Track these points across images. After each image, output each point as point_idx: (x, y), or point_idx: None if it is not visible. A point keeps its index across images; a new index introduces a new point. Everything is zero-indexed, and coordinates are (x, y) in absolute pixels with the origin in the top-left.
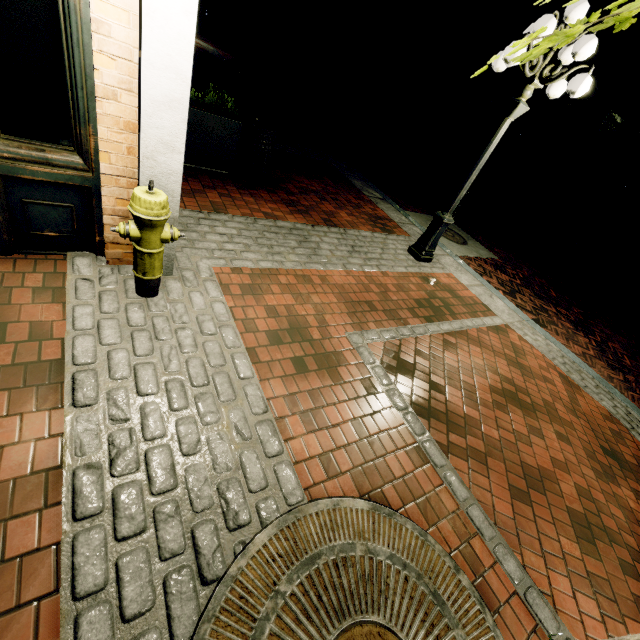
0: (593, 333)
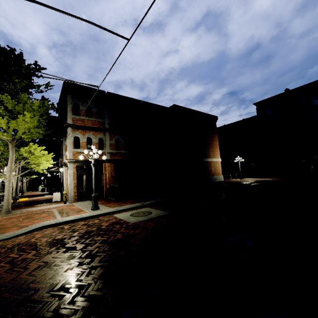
0: (48, 246)
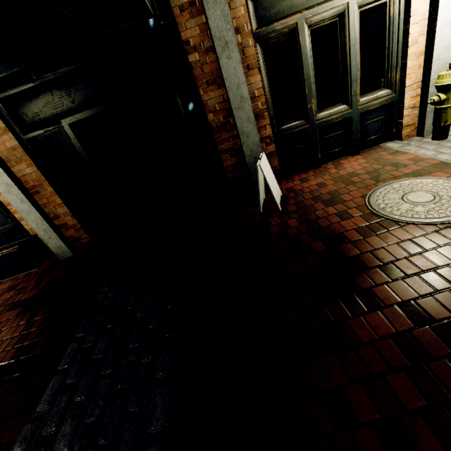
0: None
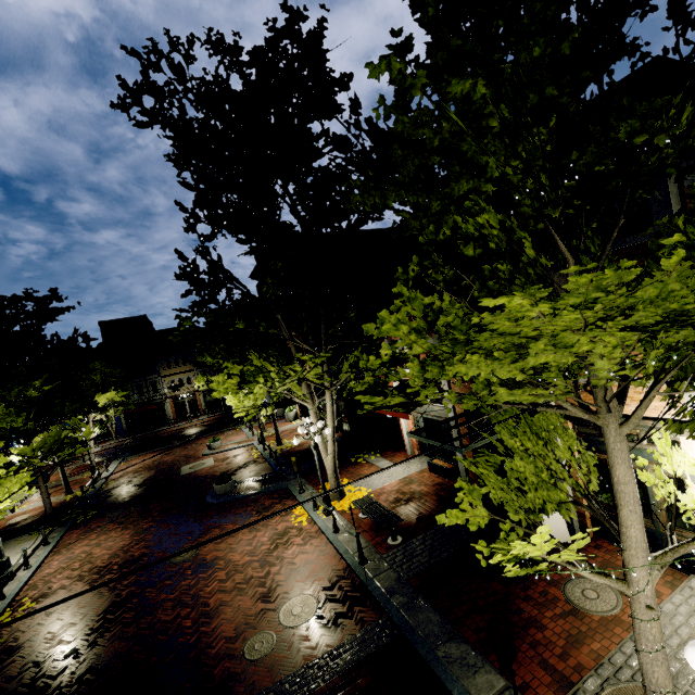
0: None
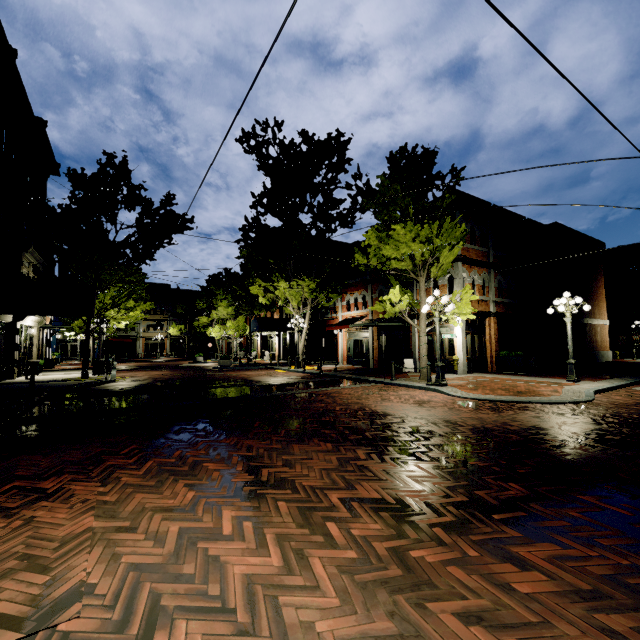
0: None
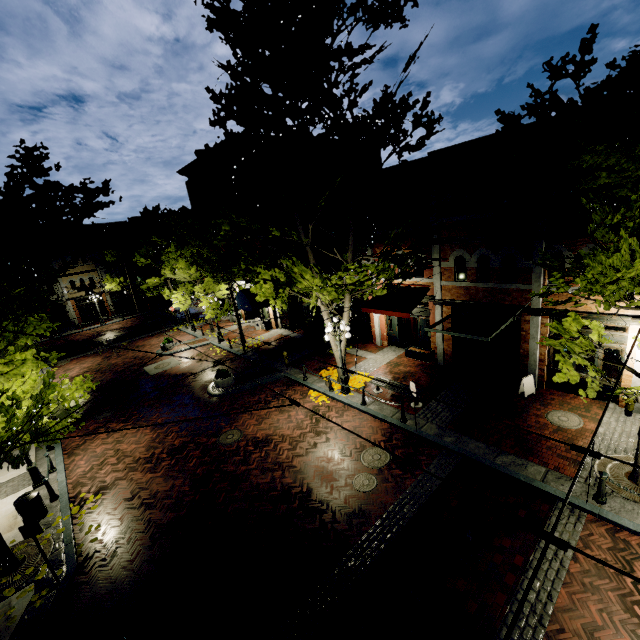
0: None
